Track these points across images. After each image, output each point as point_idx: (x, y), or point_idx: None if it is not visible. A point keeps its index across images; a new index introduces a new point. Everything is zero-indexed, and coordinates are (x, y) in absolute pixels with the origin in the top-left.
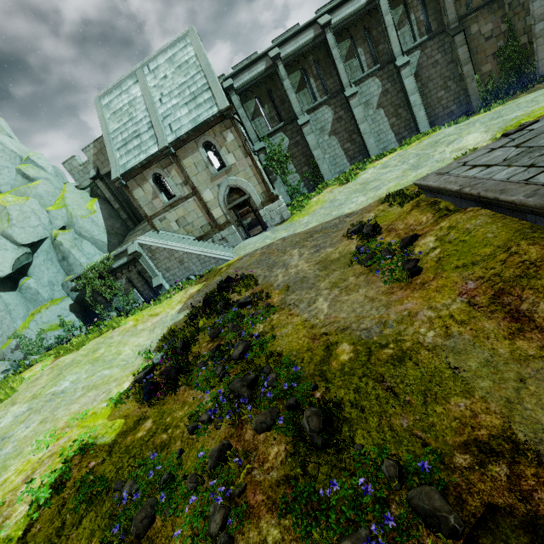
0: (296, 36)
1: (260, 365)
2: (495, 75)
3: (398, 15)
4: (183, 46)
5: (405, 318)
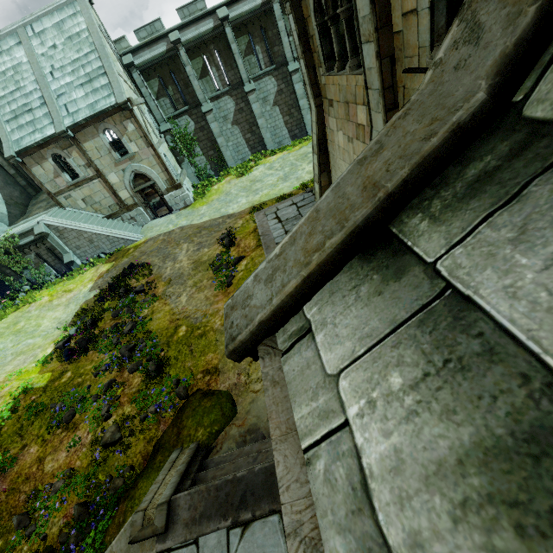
0: (196, 22)
1: (139, 337)
2: None
3: None
4: (72, 13)
5: (214, 313)
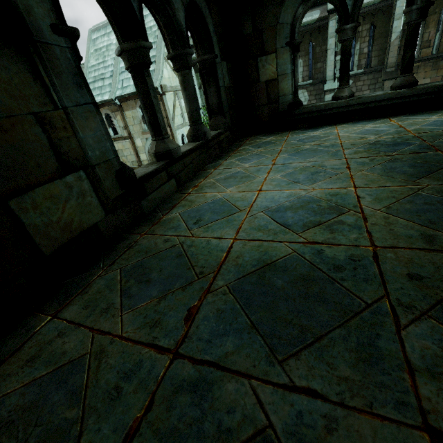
0: None
1: None
2: None
3: None
4: None
5: None
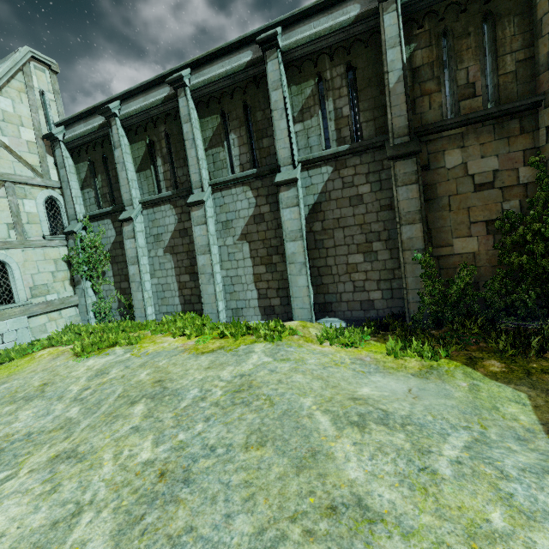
0: (147, 90)
1: None
2: (486, 267)
3: (304, 96)
4: None
5: None
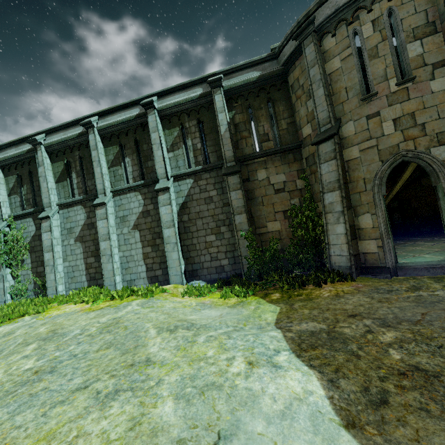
0: (66, 128)
1: None
2: (286, 239)
3: (173, 136)
4: None
5: None
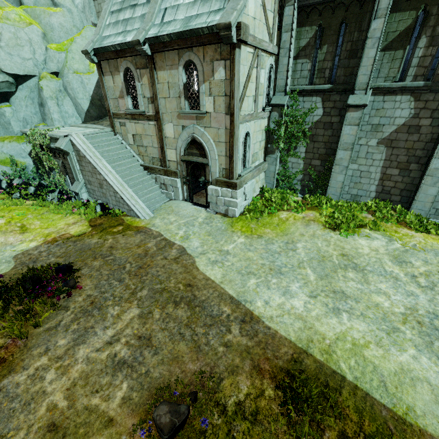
0: None
1: None
2: None
3: None
4: None
5: None
